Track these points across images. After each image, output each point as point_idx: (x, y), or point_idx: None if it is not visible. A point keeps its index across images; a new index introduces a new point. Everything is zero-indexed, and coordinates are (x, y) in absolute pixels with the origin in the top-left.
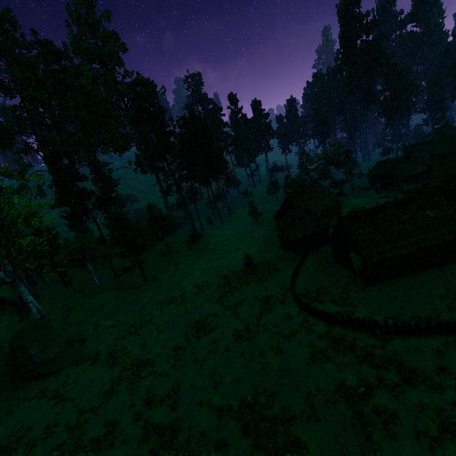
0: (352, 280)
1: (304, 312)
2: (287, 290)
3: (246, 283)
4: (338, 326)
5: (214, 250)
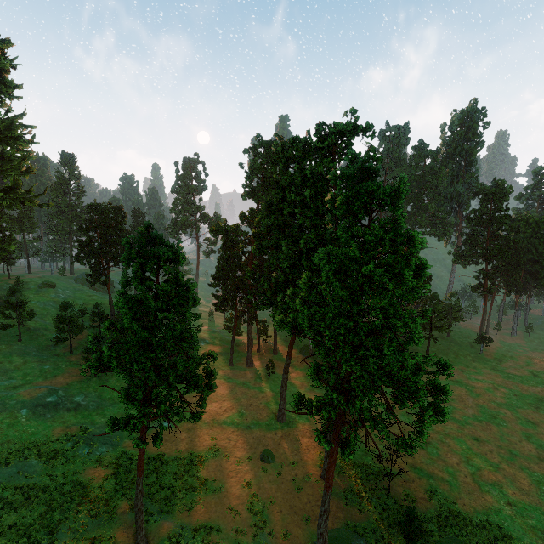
0: None
1: None
2: None
3: (543, 410)
4: None
5: (501, 361)
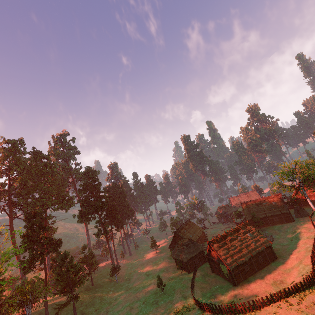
0: (226, 284)
1: (205, 312)
2: (190, 299)
3: (160, 301)
4: (227, 314)
5: (130, 279)
